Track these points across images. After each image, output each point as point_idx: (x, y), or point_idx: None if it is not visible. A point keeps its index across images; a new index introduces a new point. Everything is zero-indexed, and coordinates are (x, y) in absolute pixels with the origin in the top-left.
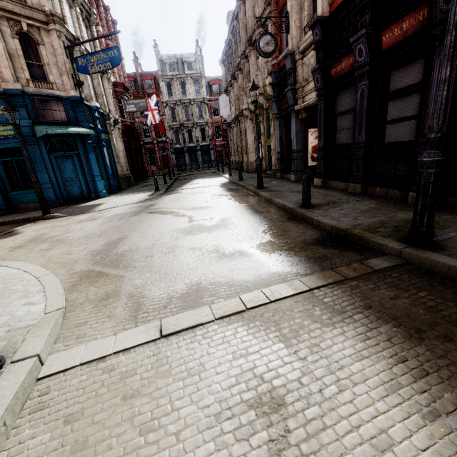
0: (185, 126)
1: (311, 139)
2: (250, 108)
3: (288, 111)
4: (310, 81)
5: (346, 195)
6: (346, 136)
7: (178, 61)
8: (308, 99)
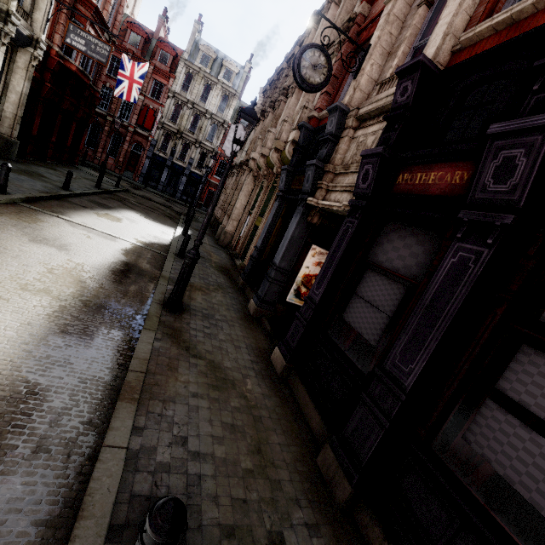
0: (183, 136)
1: (310, 262)
2: (258, 162)
3: (297, 197)
4: (350, 172)
5: (306, 496)
6: (369, 320)
7: (217, 59)
8: (334, 199)
